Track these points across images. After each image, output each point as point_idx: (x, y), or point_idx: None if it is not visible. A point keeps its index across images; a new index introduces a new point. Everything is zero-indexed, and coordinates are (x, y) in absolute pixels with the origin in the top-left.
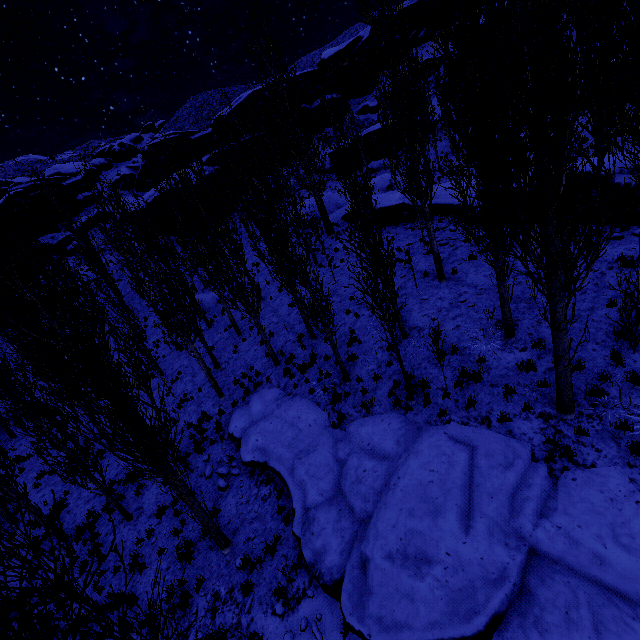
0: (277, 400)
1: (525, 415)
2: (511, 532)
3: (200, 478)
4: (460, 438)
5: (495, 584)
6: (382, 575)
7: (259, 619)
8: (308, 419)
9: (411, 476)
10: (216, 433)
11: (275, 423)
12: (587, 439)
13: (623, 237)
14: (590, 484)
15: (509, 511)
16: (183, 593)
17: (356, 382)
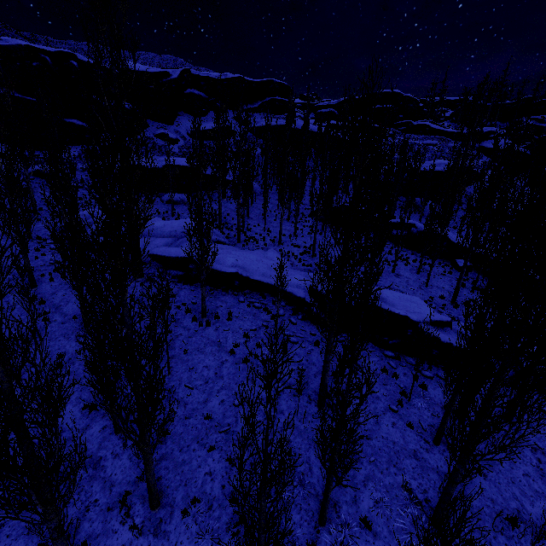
0: None
1: None
2: None
3: None
4: None
5: None
6: None
7: None
8: None
9: None
10: None
11: None
12: None
13: (434, 377)
14: None
15: None
16: None
17: None
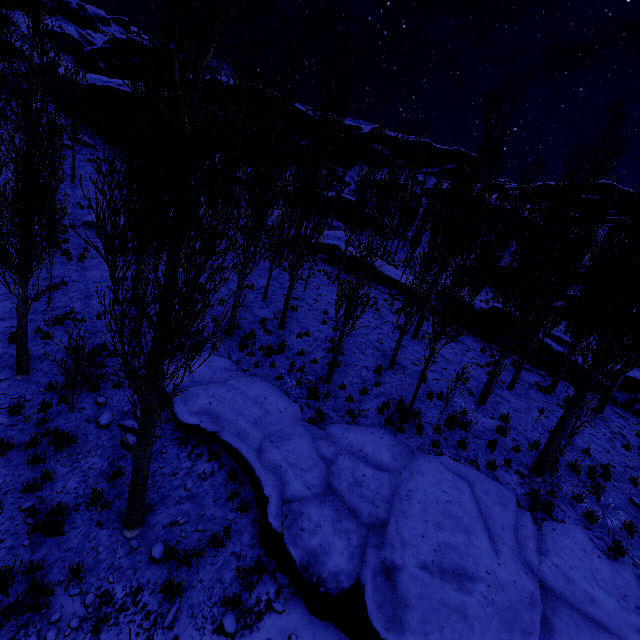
0: (228, 371)
1: (506, 468)
2: (524, 563)
3: (86, 423)
4: (456, 471)
5: (531, 608)
6: (421, 586)
7: (189, 638)
8: (278, 404)
9: (425, 492)
10: (124, 376)
11: (234, 393)
12: (554, 500)
13: (533, 372)
14: (566, 535)
15: (517, 544)
16: (42, 584)
17: (337, 388)
